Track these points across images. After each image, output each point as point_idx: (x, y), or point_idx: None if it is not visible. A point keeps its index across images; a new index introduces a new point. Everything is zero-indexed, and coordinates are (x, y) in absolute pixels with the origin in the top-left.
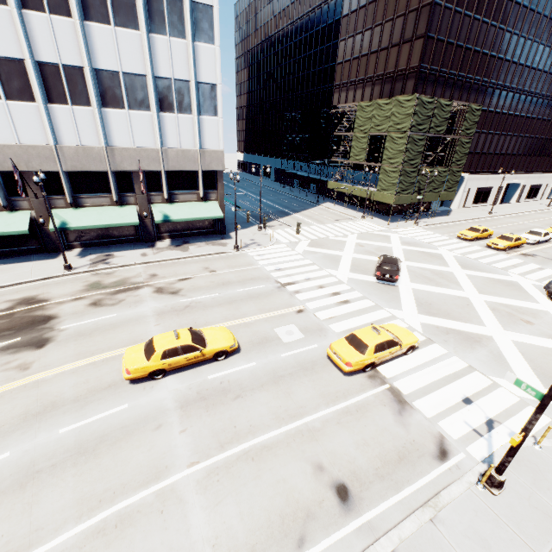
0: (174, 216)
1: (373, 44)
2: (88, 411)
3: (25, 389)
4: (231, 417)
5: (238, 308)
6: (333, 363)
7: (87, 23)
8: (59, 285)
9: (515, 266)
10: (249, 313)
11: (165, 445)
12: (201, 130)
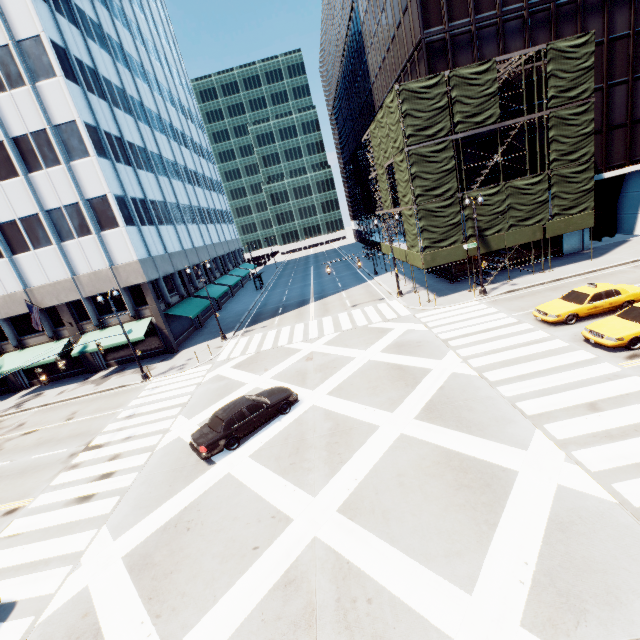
0: (92, 346)
1: (385, 38)
2: None
3: None
4: None
5: None
6: None
7: None
8: None
9: (596, 405)
10: None
11: None
12: (107, 247)
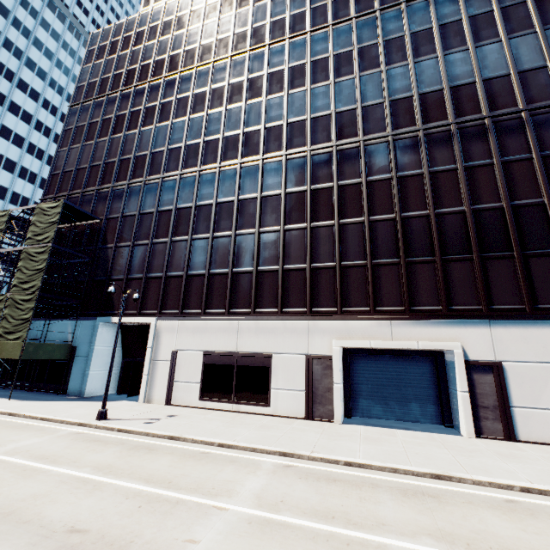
0: None
1: None
2: None
3: None
4: None
5: None
6: None
7: None
8: None
9: None
10: None
11: None
12: None
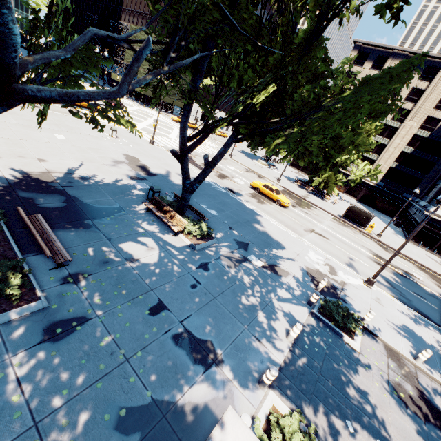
0: None
1: None
2: None
3: None
4: None
5: None
6: None
7: None
8: None
9: None
10: None
11: None
12: None
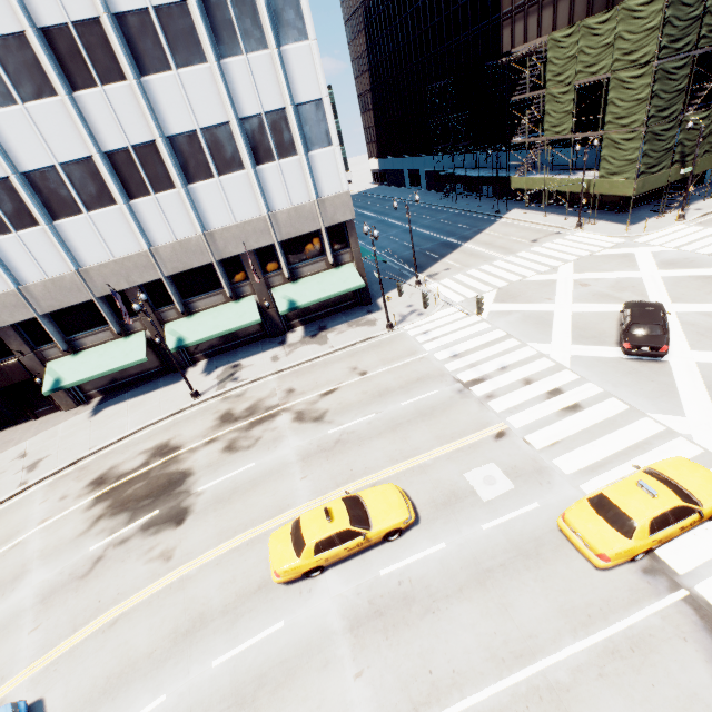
0: (301, 300)
1: None
2: (240, 632)
3: (171, 591)
4: (422, 651)
5: (406, 438)
6: (571, 542)
7: (145, 80)
8: (190, 421)
9: None
10: (423, 446)
11: (337, 700)
12: (313, 172)
